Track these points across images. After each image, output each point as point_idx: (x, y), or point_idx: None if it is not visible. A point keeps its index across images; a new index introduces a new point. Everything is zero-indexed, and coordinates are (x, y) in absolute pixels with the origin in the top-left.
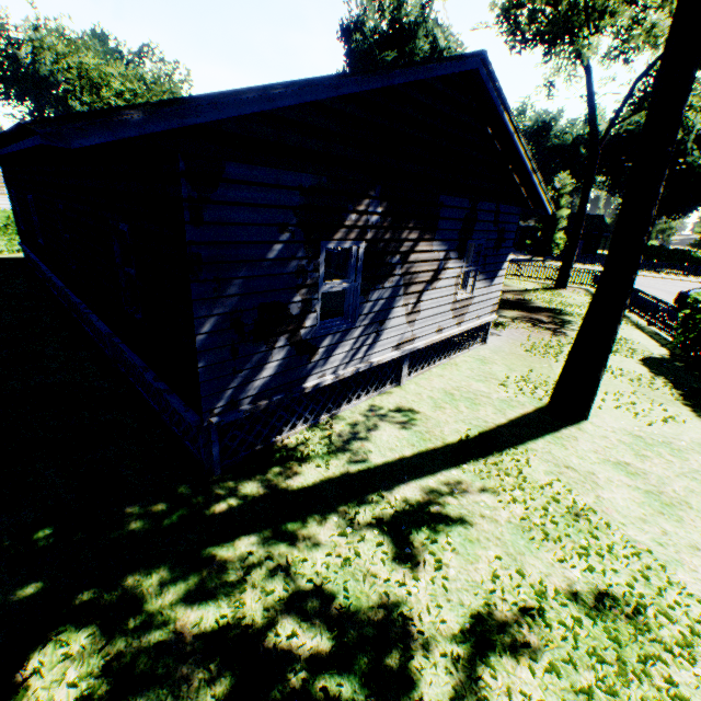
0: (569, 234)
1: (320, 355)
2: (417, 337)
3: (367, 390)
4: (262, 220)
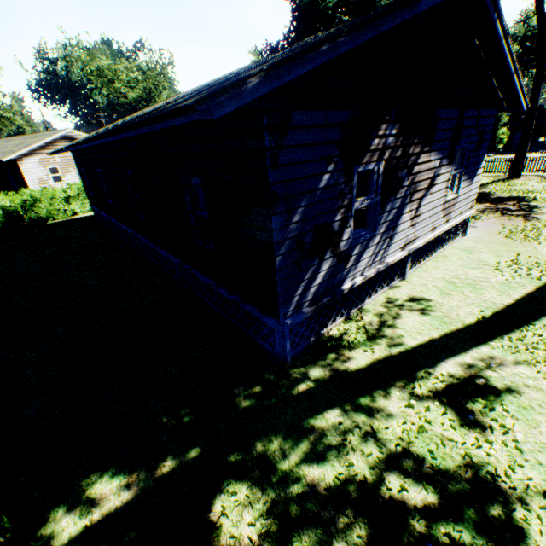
0: (508, 129)
1: (352, 262)
2: (417, 237)
3: (378, 286)
4: (315, 156)
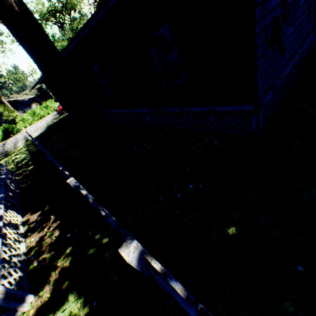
0: None
1: None
2: None
3: None
4: None
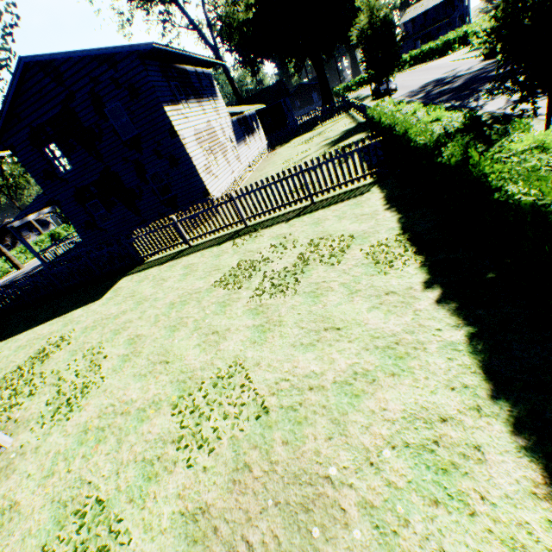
0: None
1: None
2: None
3: None
4: None
